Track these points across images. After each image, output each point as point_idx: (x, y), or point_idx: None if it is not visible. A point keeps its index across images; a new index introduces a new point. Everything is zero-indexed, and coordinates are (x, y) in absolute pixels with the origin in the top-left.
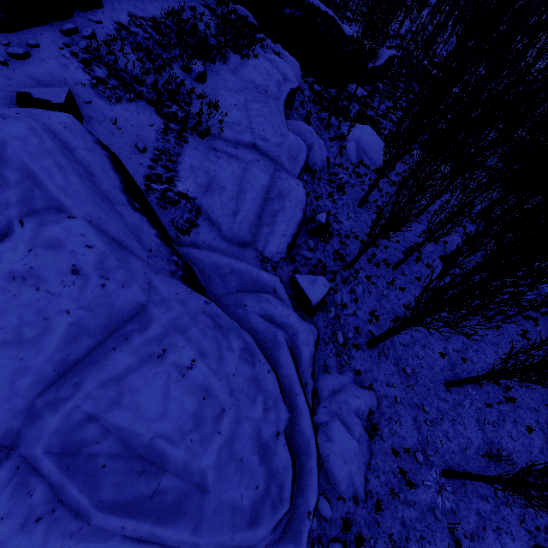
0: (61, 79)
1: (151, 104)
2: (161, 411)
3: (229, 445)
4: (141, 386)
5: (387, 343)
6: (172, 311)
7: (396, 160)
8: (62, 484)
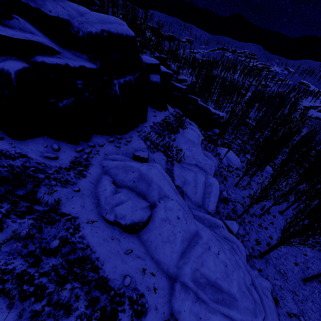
0: (139, 147)
1: (162, 152)
2: (215, 269)
3: (238, 285)
4: (207, 259)
5: (267, 256)
6: (206, 233)
7: (252, 168)
8: (197, 291)
